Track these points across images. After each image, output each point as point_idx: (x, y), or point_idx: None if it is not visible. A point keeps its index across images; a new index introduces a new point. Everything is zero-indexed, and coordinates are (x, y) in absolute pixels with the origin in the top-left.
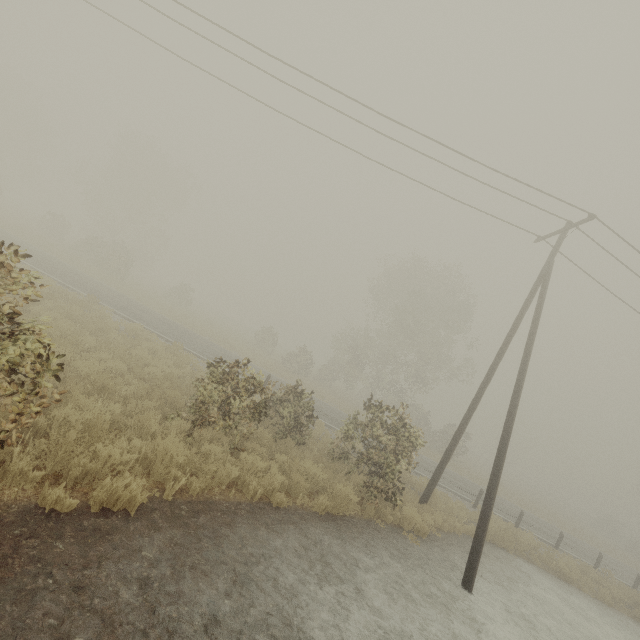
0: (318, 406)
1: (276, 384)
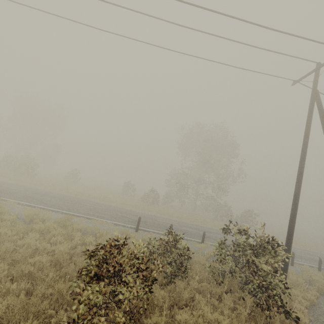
0: (174, 225)
1: (144, 219)
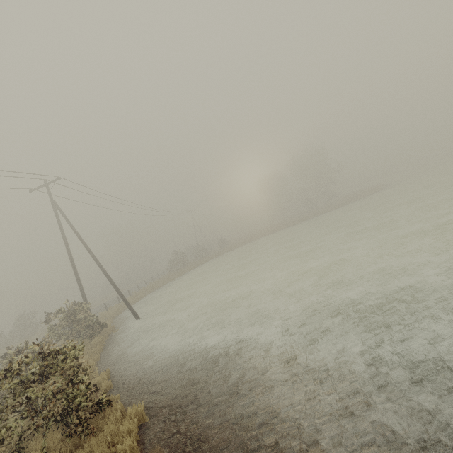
0: None
1: None
